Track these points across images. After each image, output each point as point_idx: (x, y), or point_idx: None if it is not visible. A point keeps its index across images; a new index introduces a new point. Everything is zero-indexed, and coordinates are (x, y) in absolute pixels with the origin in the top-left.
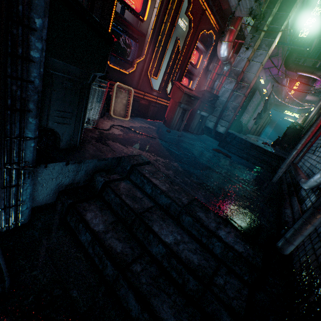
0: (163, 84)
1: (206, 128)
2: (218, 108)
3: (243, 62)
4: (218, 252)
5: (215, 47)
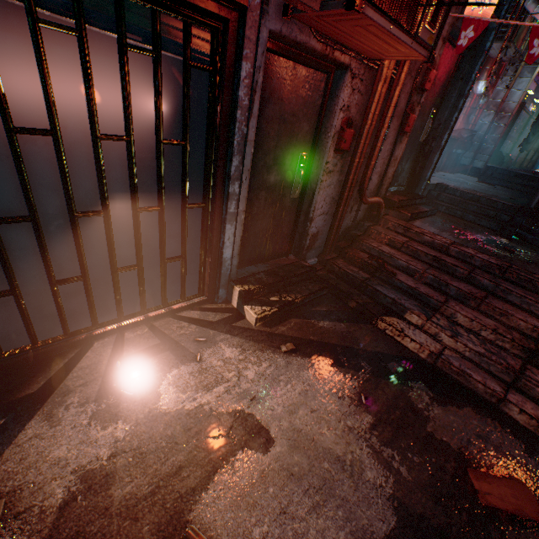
0: None
1: (460, 166)
2: (474, 143)
3: (502, 93)
4: (499, 207)
5: None
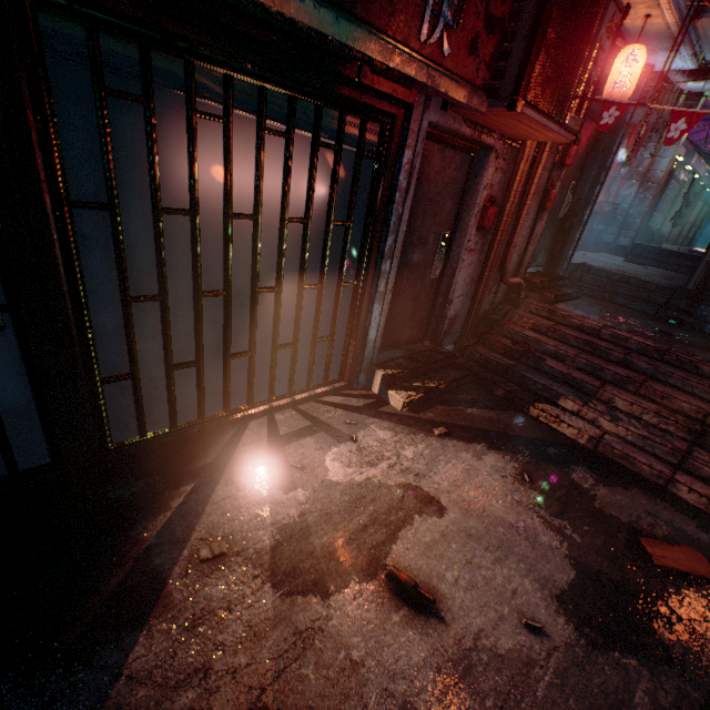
0: None
1: (602, 243)
2: (618, 217)
3: (646, 161)
4: (652, 289)
5: None
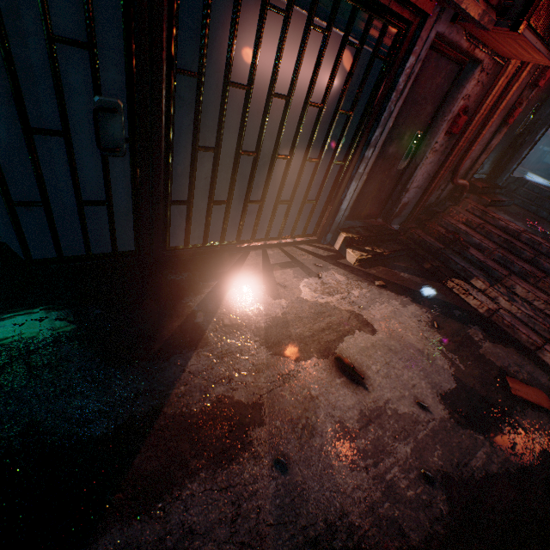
0: None
1: (542, 164)
2: None
3: None
4: None
5: None
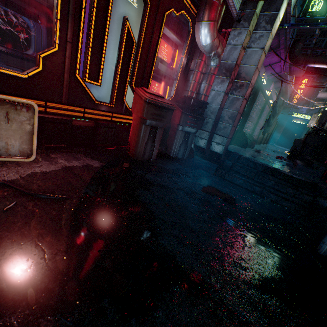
0: (115, 92)
1: (197, 147)
2: (209, 119)
3: (235, 52)
4: None
5: (194, 37)
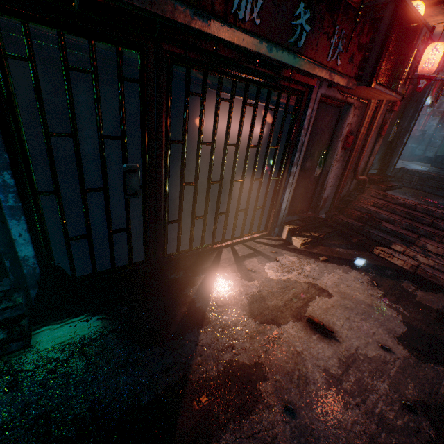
0: None
1: (414, 155)
2: (425, 139)
3: None
4: None
5: None
